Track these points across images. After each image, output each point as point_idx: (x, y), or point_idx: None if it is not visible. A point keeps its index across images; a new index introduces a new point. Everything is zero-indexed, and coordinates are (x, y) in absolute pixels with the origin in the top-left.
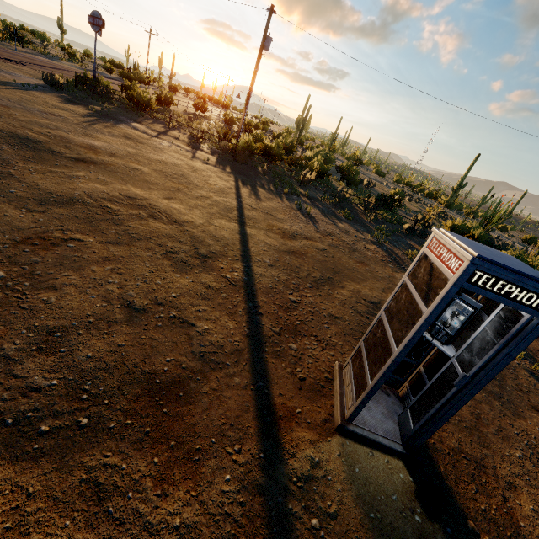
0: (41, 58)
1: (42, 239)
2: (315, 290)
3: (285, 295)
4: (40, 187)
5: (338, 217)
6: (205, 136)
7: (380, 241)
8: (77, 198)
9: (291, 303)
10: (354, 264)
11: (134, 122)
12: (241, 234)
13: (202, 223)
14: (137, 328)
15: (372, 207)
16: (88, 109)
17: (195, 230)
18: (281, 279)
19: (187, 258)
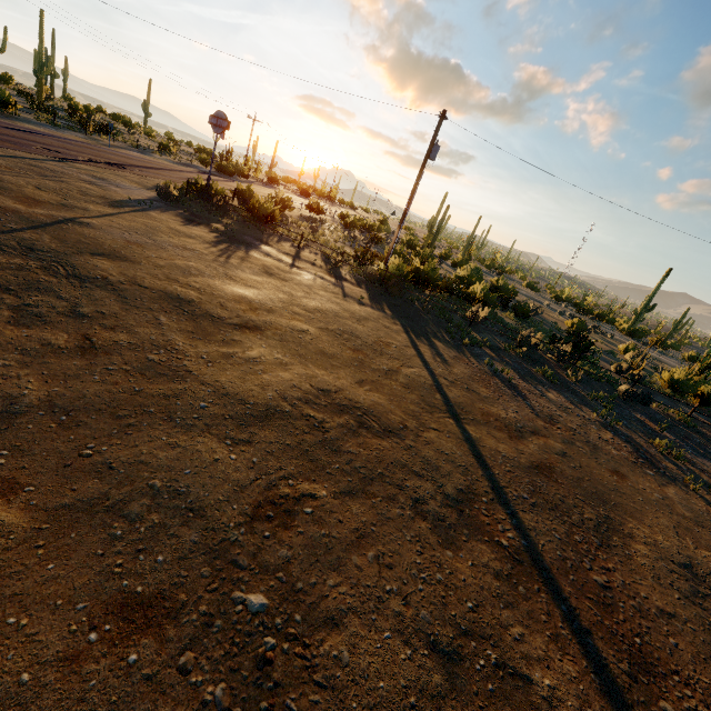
0: (135, 153)
1: (273, 504)
2: (608, 550)
3: (585, 572)
4: (228, 390)
5: (539, 380)
6: (337, 253)
7: (612, 423)
8: (274, 404)
9: (603, 591)
10: (611, 476)
11: (262, 244)
12: (467, 441)
13: (417, 426)
14: (471, 707)
15: (568, 357)
16: (210, 230)
17: (419, 444)
18: (561, 533)
19: (441, 511)
